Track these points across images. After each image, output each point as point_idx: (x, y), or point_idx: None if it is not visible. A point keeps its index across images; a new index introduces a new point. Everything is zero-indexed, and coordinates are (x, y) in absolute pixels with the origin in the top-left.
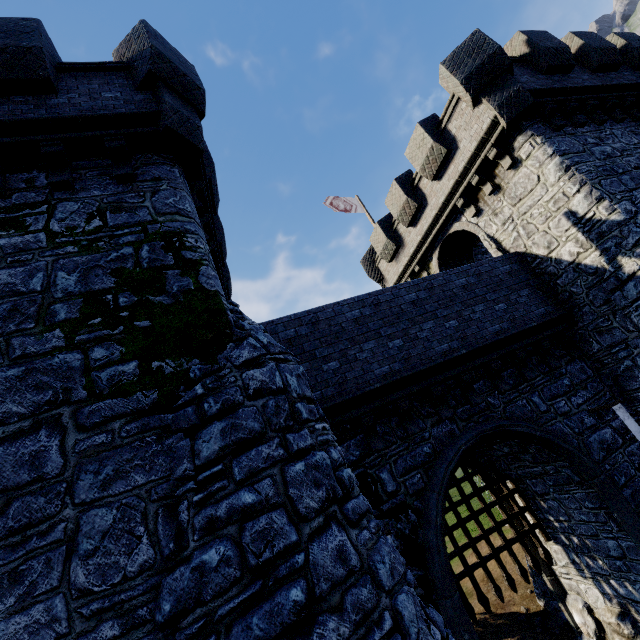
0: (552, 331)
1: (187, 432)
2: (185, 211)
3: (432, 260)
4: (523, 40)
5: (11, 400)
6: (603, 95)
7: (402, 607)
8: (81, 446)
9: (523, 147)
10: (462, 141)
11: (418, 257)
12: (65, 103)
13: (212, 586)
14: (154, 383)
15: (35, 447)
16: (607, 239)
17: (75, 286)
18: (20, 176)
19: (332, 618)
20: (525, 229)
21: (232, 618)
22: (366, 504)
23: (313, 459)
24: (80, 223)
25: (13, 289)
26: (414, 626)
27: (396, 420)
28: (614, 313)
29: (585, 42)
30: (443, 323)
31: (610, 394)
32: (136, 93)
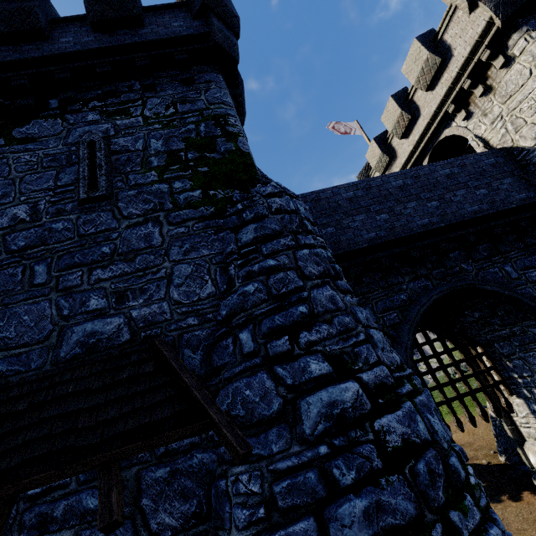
0: (531, 213)
1: (232, 230)
2: (227, 102)
3: None
4: None
5: (131, 207)
6: None
7: (373, 333)
8: (171, 233)
9: (517, 44)
10: (456, 48)
11: (409, 166)
12: (149, 32)
13: (250, 302)
14: (211, 203)
15: (146, 231)
16: None
17: (161, 147)
18: (124, 84)
19: (325, 325)
20: (513, 124)
21: (262, 317)
22: (351, 289)
23: (315, 250)
24: (161, 111)
25: (127, 149)
26: (380, 344)
27: (379, 275)
28: None
29: None
30: (425, 203)
31: None
32: (193, 21)
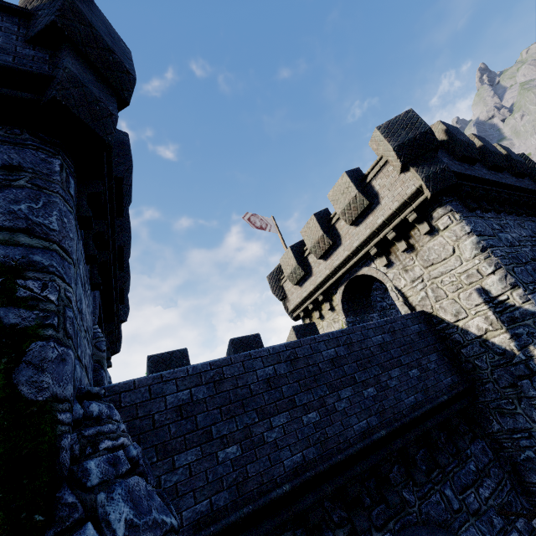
0: (459, 406)
1: None
2: (44, 228)
3: (336, 293)
4: (442, 129)
5: None
6: (499, 189)
7: None
8: None
9: (442, 218)
10: (384, 198)
11: (324, 288)
12: None
13: None
14: None
15: None
16: (519, 325)
17: None
18: None
19: None
20: (434, 292)
21: None
22: None
23: None
24: None
25: None
26: None
27: (302, 534)
28: (519, 399)
29: (484, 144)
30: (361, 390)
31: (510, 483)
32: (25, 45)
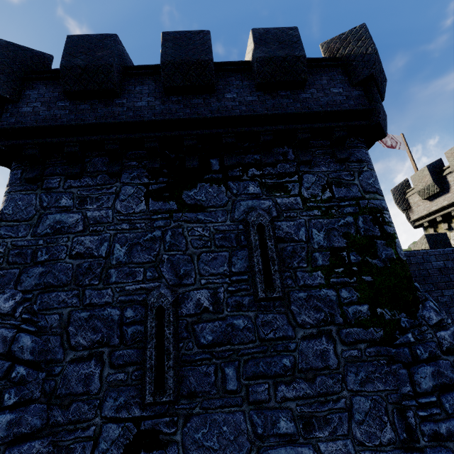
0: None
1: (404, 364)
2: (379, 190)
3: None
4: None
5: (304, 313)
6: None
7: None
8: (345, 354)
9: None
10: None
11: None
12: (310, 98)
13: None
14: (379, 324)
15: (321, 347)
16: None
17: (323, 241)
18: (278, 150)
19: None
20: None
21: None
22: None
23: None
24: (318, 192)
25: (290, 237)
26: None
27: None
28: None
29: None
30: None
31: None
32: (352, 89)
